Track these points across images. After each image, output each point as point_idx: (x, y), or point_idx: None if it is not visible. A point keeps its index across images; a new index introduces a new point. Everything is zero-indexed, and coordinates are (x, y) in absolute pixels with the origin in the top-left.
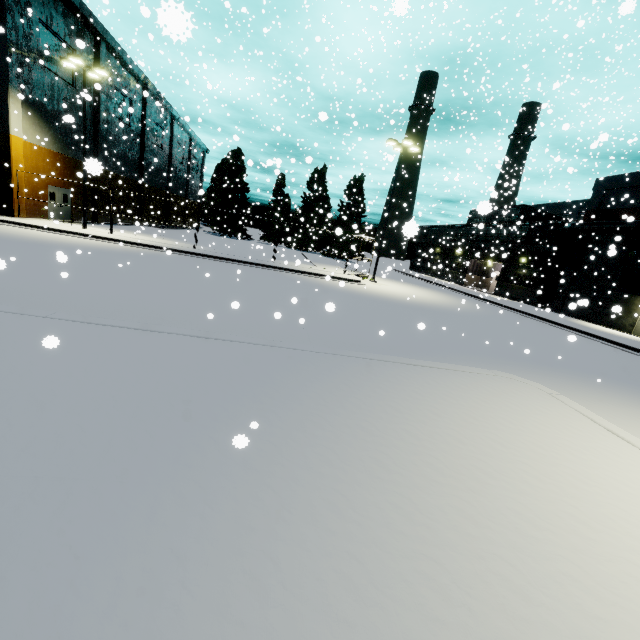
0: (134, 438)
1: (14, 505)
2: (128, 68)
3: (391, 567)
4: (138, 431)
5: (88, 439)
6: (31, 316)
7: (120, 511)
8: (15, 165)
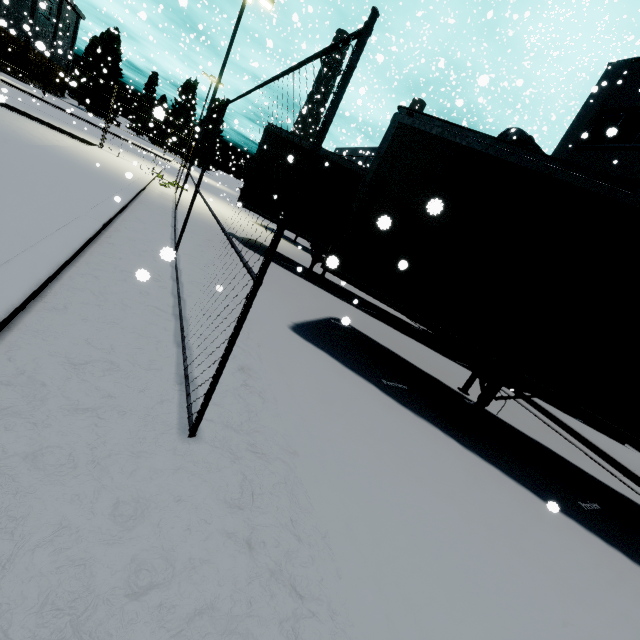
0: None
1: None
2: None
3: (48, 121)
4: None
5: None
6: None
7: None
8: None
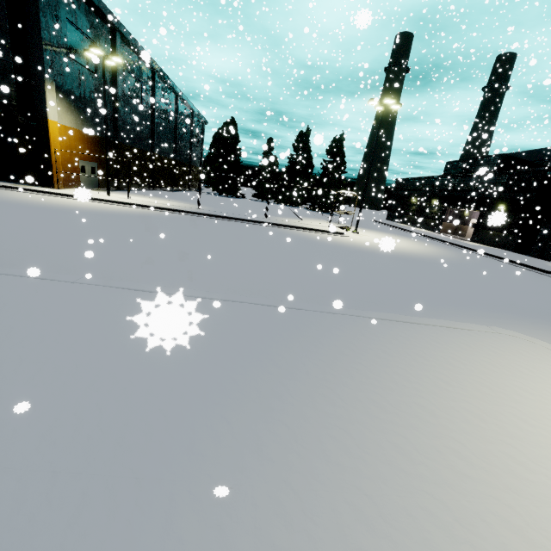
0: (149, 419)
1: (30, 511)
2: (139, 54)
3: None
4: (153, 410)
5: (105, 421)
6: (61, 282)
7: (135, 520)
8: (53, 145)
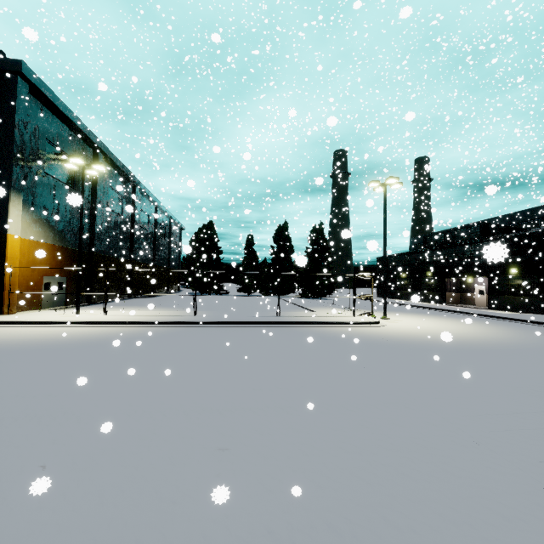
0: None
1: None
2: (121, 172)
3: None
4: None
5: None
6: None
7: None
8: (9, 262)
